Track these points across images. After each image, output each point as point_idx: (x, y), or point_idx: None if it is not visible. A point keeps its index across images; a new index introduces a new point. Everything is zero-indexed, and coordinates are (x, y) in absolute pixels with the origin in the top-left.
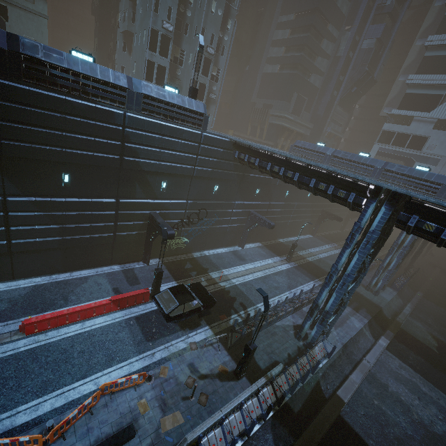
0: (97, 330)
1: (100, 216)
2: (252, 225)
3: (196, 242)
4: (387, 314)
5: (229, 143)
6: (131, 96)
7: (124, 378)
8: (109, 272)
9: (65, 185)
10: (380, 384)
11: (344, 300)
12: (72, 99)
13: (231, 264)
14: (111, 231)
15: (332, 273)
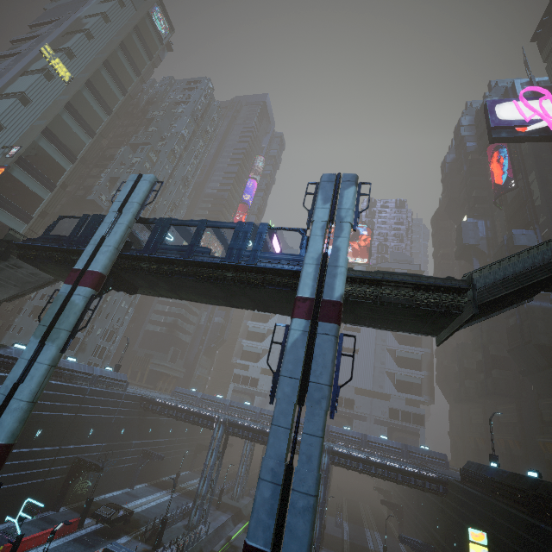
0: (50, 550)
1: (44, 462)
2: (145, 461)
3: (96, 486)
4: (245, 514)
5: (138, 397)
6: (94, 377)
7: (96, 551)
8: (28, 521)
9: (35, 438)
10: (237, 547)
11: (212, 487)
12: (68, 384)
13: (127, 501)
14: (44, 477)
15: (204, 468)
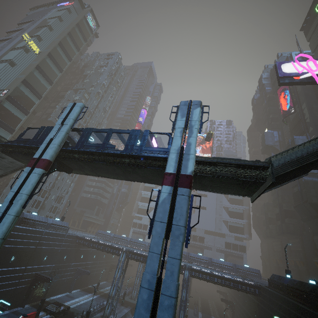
0: None
1: (16, 276)
2: (78, 276)
3: (48, 291)
4: None
5: (75, 236)
6: (48, 224)
7: None
8: (4, 314)
9: (11, 262)
10: None
11: (118, 291)
12: (32, 228)
13: (67, 300)
14: (16, 286)
15: (113, 279)
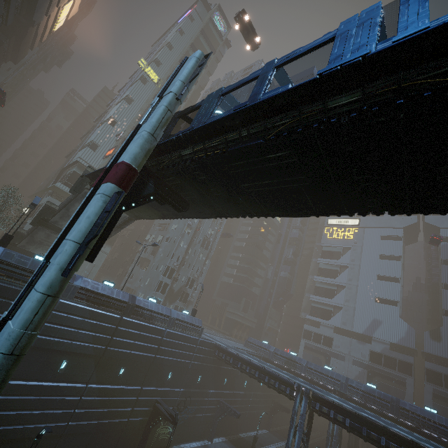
0: None
1: (127, 401)
2: (221, 414)
3: (176, 433)
4: None
5: (212, 344)
6: (170, 320)
7: None
8: None
9: (119, 375)
10: None
11: None
12: (147, 324)
13: None
14: (128, 416)
15: None
